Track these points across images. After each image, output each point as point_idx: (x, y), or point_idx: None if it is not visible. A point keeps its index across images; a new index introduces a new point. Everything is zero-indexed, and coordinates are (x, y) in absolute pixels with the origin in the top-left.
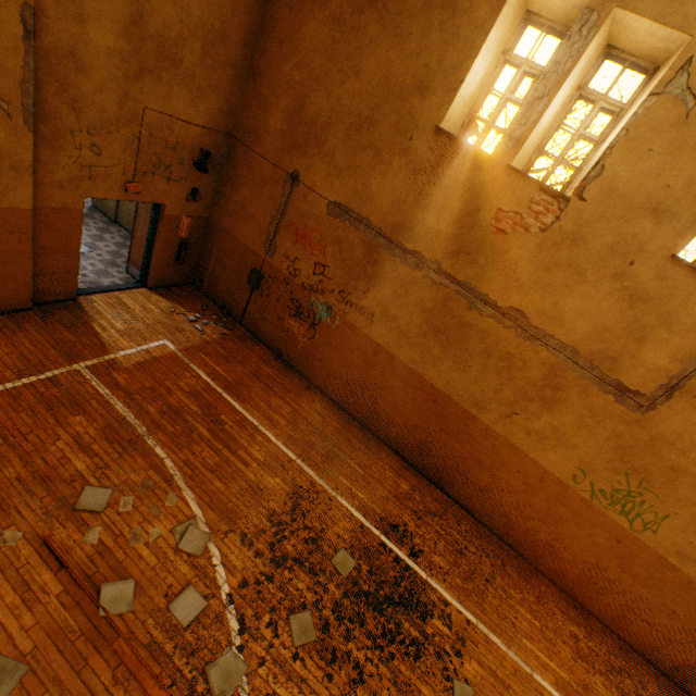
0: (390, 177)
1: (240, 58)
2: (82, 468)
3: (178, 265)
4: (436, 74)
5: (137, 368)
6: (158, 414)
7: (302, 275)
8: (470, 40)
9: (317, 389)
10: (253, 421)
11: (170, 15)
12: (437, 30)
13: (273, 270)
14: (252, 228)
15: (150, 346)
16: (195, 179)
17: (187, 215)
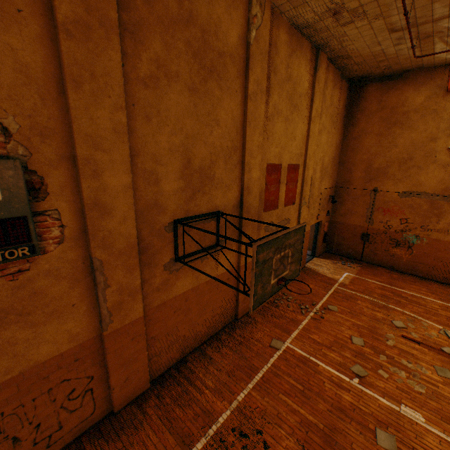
0: (430, 173)
1: (336, 161)
2: (381, 316)
3: (322, 244)
4: (437, 133)
5: (351, 283)
6: (379, 297)
7: (393, 227)
8: (449, 118)
9: (424, 279)
10: (416, 295)
11: (326, 160)
12: (431, 121)
13: (374, 230)
14: (356, 217)
15: (344, 276)
16: (327, 207)
17: (325, 222)
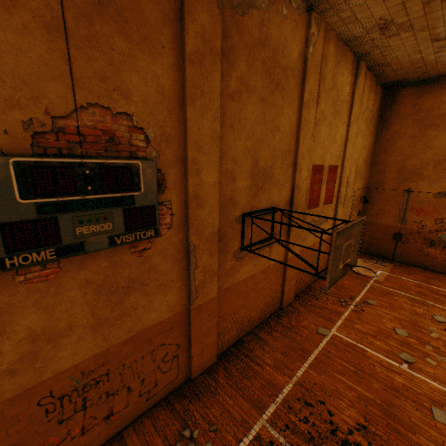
0: None
1: (368, 162)
2: (421, 311)
3: None
4: None
5: (386, 281)
6: (416, 294)
7: (427, 227)
8: None
9: None
10: None
11: (360, 162)
12: None
13: (407, 230)
14: (388, 217)
15: (378, 273)
16: (358, 207)
17: None
